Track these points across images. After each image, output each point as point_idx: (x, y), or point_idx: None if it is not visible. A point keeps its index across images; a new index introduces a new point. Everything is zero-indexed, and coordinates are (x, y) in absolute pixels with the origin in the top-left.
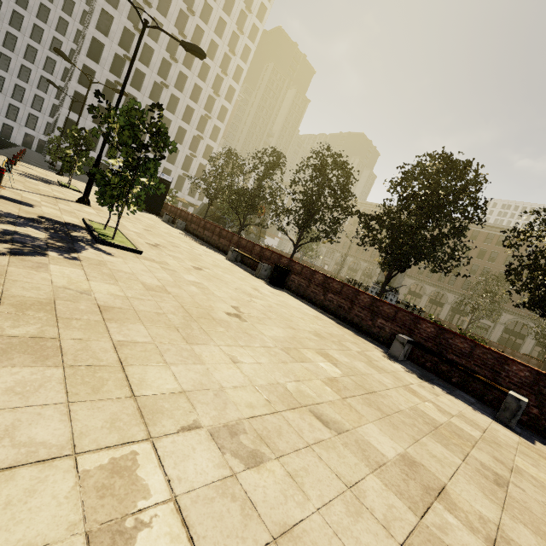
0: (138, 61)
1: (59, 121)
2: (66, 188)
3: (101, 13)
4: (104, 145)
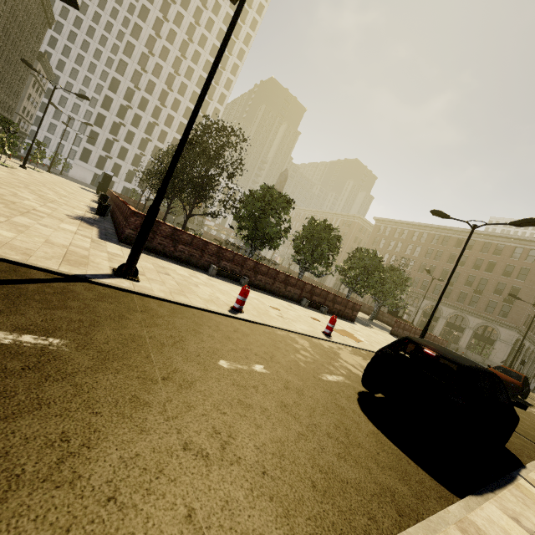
0: (137, 109)
1: (79, 150)
2: (29, 168)
3: (112, 79)
4: (34, 141)
